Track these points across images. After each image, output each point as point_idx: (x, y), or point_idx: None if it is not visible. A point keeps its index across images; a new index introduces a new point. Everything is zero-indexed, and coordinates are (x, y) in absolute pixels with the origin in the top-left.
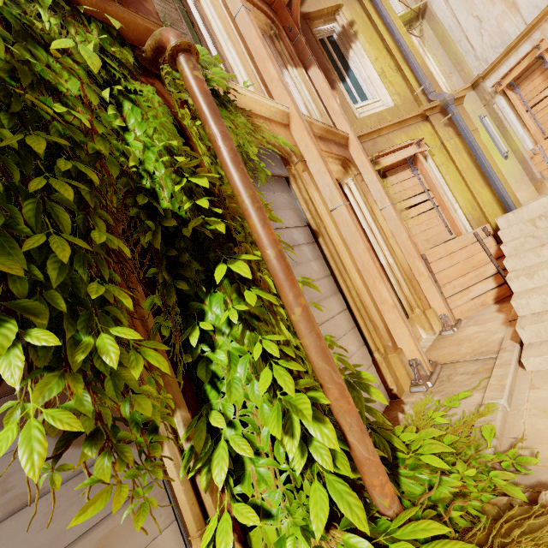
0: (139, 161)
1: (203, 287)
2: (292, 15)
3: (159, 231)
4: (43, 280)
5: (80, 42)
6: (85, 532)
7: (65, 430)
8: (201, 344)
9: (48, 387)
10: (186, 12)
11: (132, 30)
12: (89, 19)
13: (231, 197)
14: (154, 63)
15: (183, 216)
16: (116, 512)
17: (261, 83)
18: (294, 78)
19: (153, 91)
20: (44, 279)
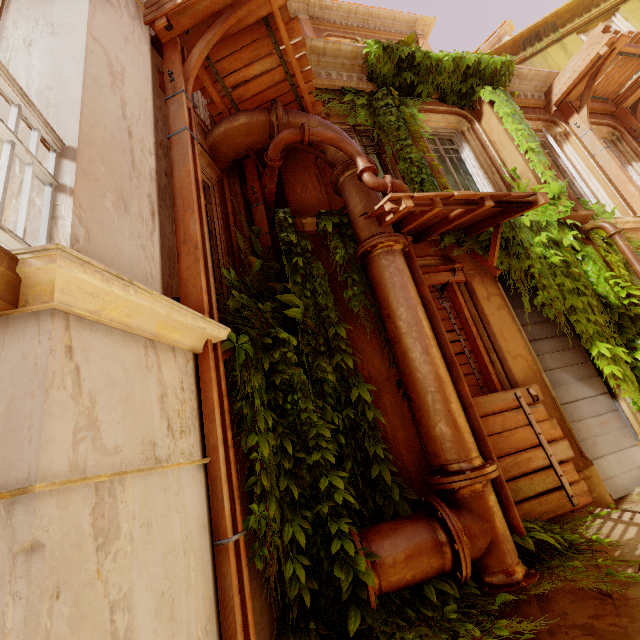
0: (594, 283)
1: (638, 337)
2: (636, 118)
3: (615, 313)
4: (593, 330)
5: (564, 236)
6: (600, 414)
7: (613, 372)
8: (636, 361)
9: (605, 360)
10: (552, 160)
11: (575, 219)
12: (562, 223)
13: (639, 295)
14: (587, 232)
15: (620, 306)
16: (607, 413)
17: (621, 200)
18: (639, 172)
19: (592, 248)
20: (593, 330)
